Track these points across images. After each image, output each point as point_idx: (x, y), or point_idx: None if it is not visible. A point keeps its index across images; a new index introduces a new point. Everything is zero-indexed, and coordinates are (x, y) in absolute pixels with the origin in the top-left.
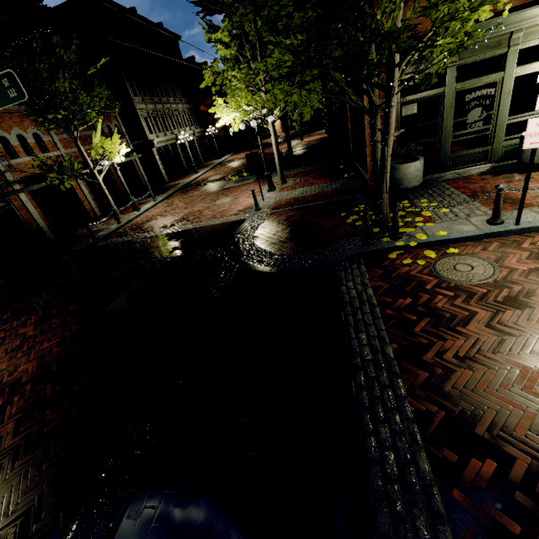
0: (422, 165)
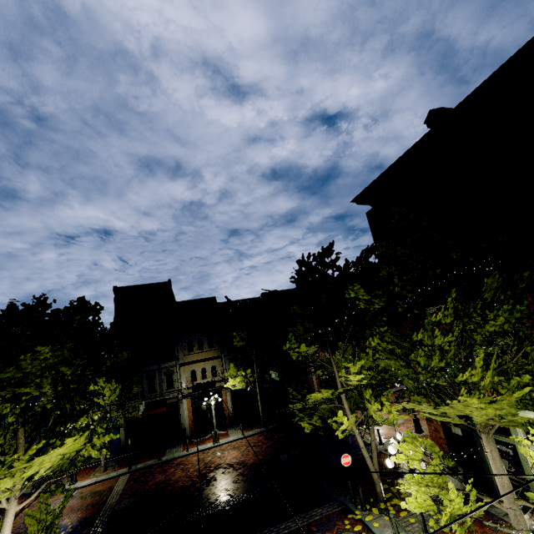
0: (453, 480)
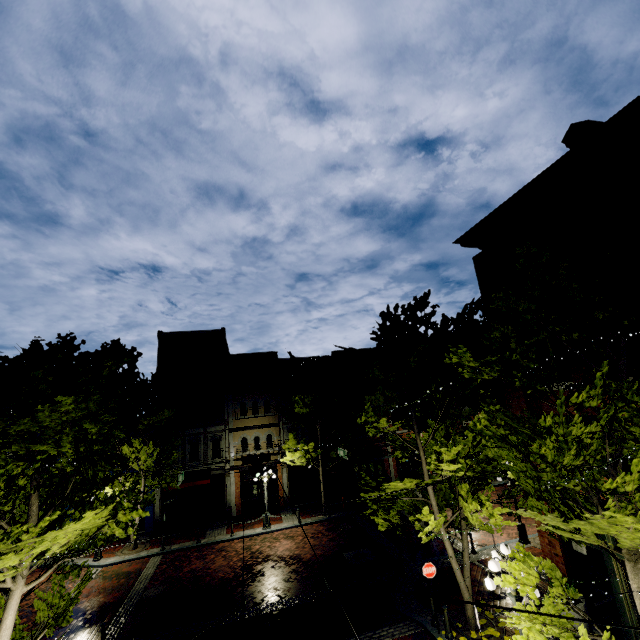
0: (572, 613)
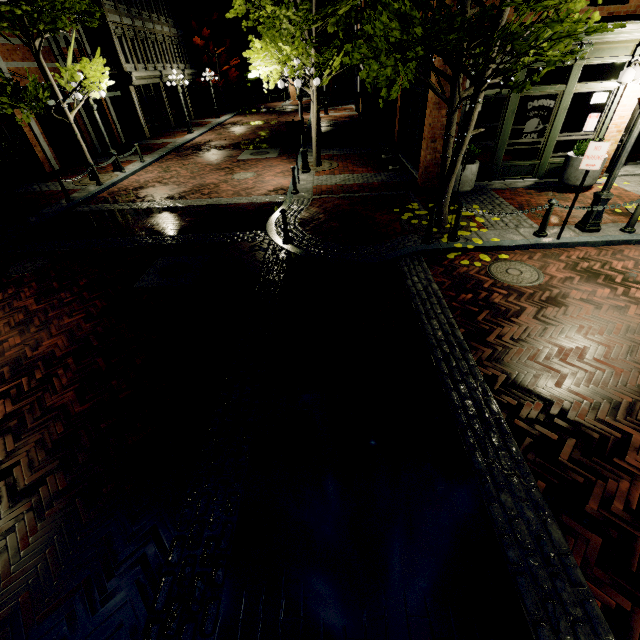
0: (477, 169)
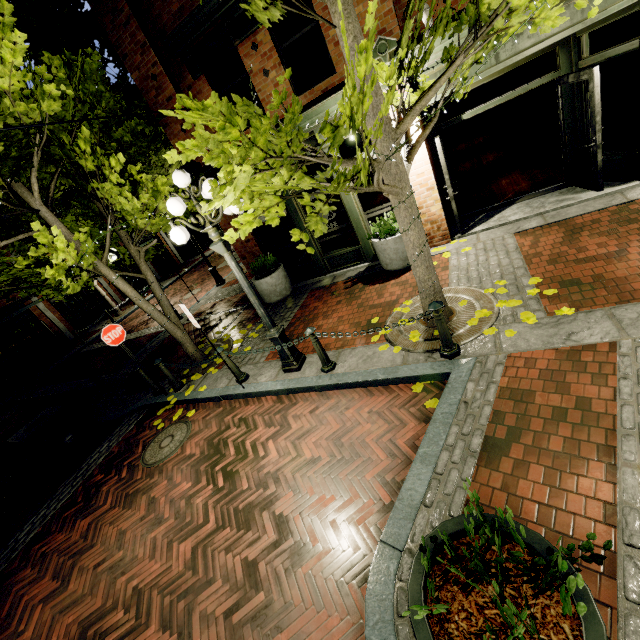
0: (277, 279)
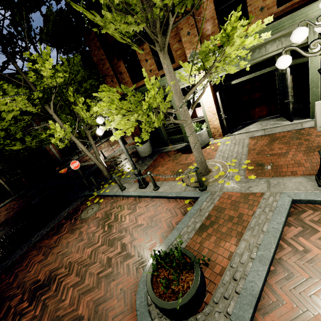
0: (146, 146)
